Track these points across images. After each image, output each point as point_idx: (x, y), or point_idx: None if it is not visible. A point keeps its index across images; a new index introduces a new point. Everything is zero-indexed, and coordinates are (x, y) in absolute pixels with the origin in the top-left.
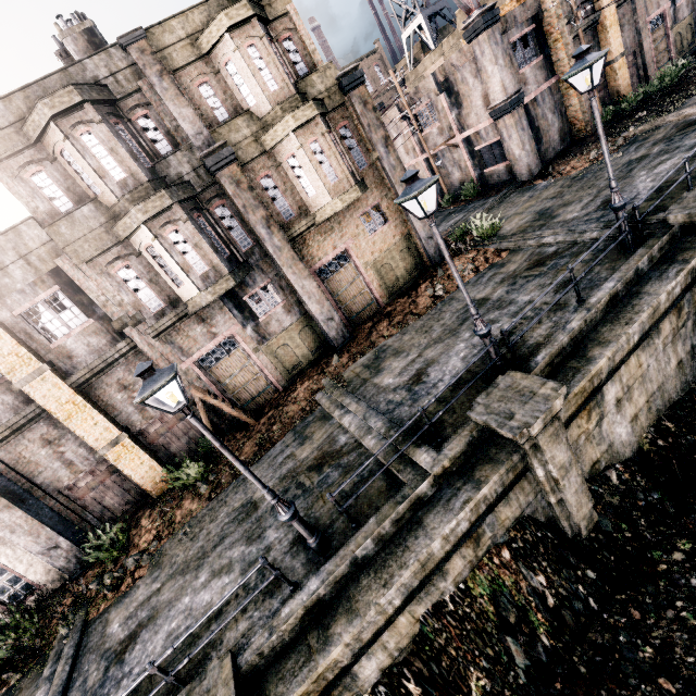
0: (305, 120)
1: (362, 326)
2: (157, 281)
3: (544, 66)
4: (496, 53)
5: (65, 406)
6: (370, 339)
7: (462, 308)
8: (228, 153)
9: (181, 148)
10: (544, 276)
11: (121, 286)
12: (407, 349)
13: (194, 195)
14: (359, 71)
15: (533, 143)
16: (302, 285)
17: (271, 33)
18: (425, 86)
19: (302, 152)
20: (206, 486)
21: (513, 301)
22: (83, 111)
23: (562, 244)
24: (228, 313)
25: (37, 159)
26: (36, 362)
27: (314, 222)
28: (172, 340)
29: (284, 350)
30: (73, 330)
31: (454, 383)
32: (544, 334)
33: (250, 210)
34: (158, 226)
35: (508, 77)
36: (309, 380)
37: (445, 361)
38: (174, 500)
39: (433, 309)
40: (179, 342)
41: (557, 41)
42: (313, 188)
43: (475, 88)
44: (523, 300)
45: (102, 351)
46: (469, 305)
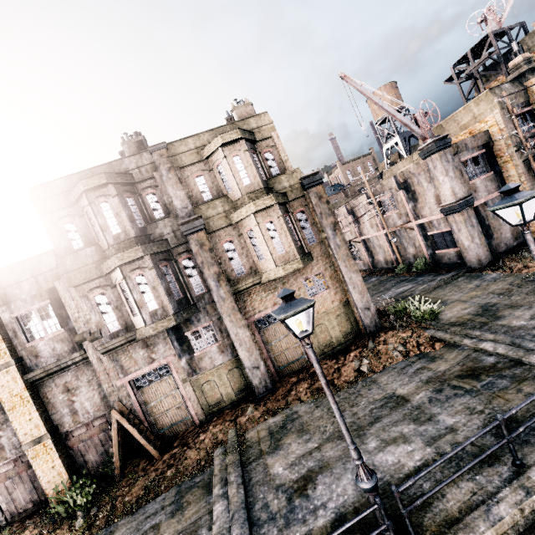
0: (263, 206)
1: (287, 379)
2: (121, 308)
3: (494, 179)
4: (447, 168)
5: (14, 397)
6: (287, 398)
7: (379, 399)
8: (199, 224)
9: (169, 216)
10: (475, 396)
11: (93, 308)
12: (311, 430)
13: (166, 249)
14: (318, 175)
15: (483, 237)
16: (236, 332)
17: (256, 148)
18: (388, 184)
19: (258, 229)
20: (82, 521)
21: (434, 418)
22: (106, 188)
23: (503, 357)
24: (170, 344)
25: (72, 214)
26: (8, 357)
27: (260, 281)
28: (117, 358)
29: (210, 385)
30: (47, 335)
31: (334, 521)
32: (460, 499)
33: (206, 266)
34: (129, 270)
35: (458, 185)
36: (221, 424)
37: (338, 474)
38: (56, 522)
39: (353, 386)
40: (123, 360)
41: (507, 162)
42: (263, 255)
43: (429, 190)
44: (445, 422)
45: (62, 356)
46: (348, 444)
